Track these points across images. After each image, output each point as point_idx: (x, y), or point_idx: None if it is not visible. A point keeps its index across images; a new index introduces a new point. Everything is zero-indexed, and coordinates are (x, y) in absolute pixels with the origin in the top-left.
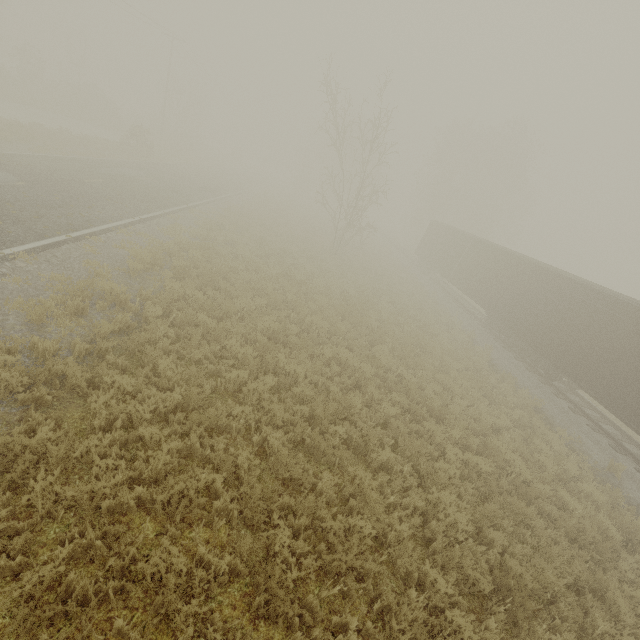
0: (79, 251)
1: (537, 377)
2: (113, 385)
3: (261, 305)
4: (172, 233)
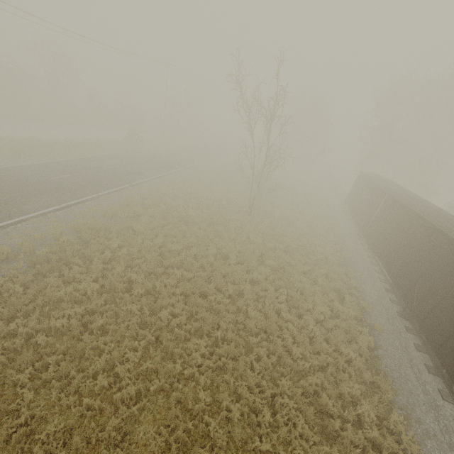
0: None
1: (440, 385)
2: None
3: (96, 288)
4: (85, 214)
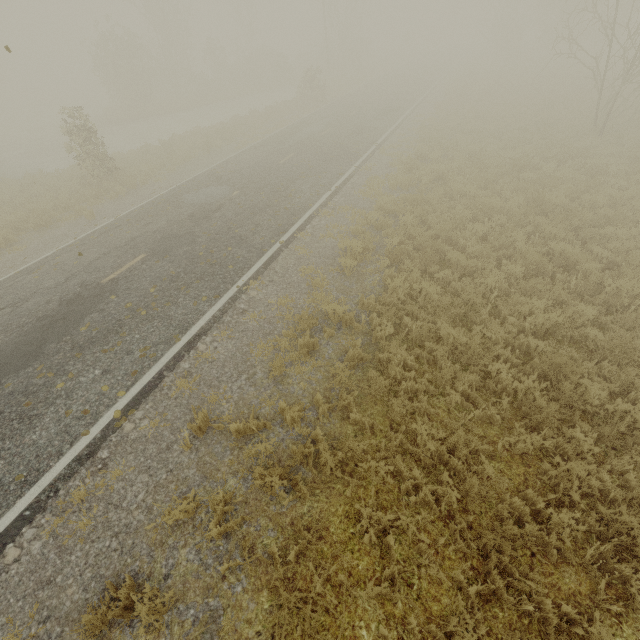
0: (293, 257)
1: None
2: (369, 469)
3: (514, 275)
4: (370, 193)
